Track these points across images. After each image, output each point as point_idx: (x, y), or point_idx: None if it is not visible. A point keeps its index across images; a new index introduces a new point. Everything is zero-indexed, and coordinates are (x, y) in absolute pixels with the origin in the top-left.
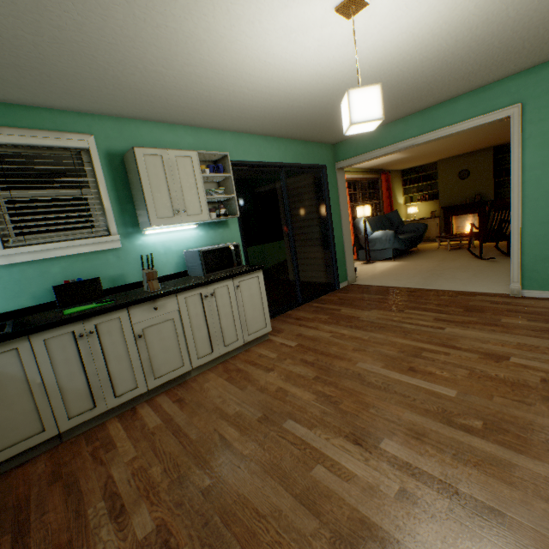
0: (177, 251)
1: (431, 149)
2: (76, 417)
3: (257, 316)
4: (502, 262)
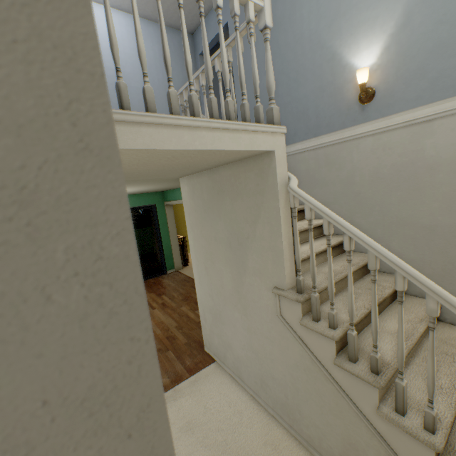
0: None
1: None
2: None
3: None
4: None
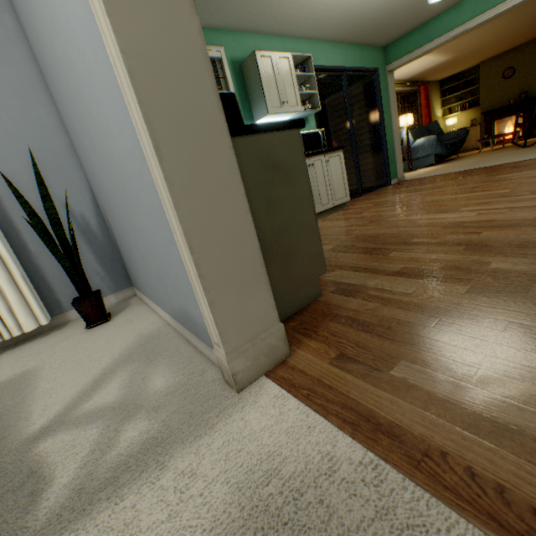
0: None
1: (476, 46)
2: None
3: (340, 187)
4: None
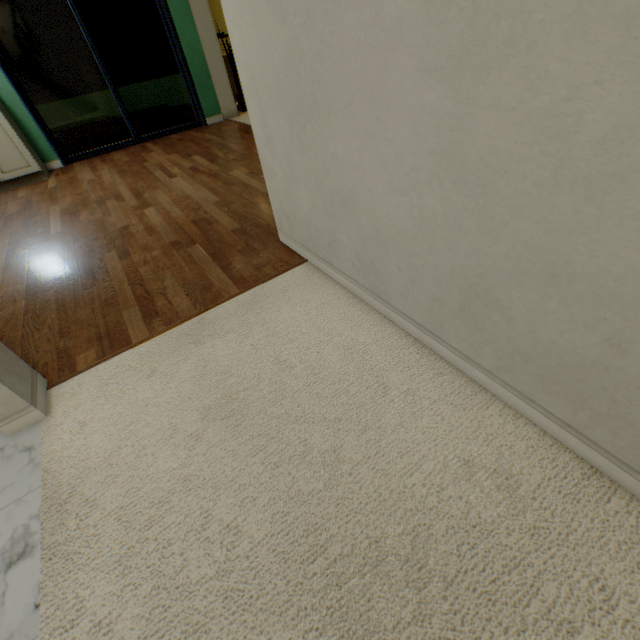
0: None
1: None
2: None
3: (10, 153)
4: None
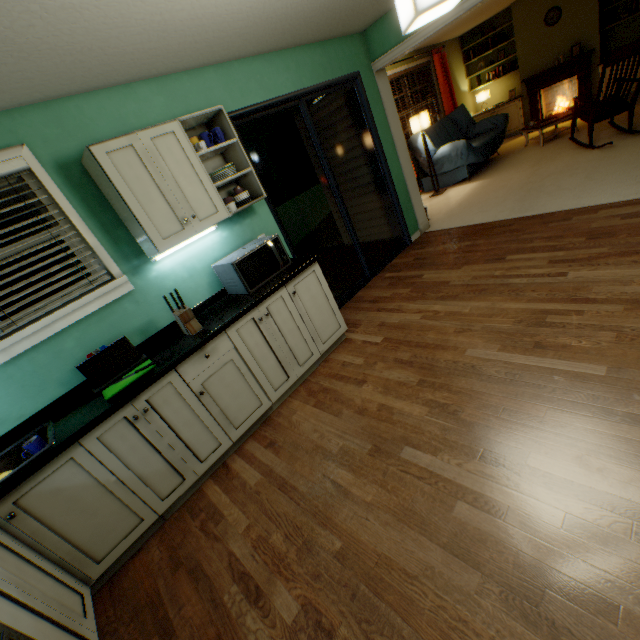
0: (203, 269)
1: None
2: (169, 496)
3: (327, 318)
4: (623, 147)
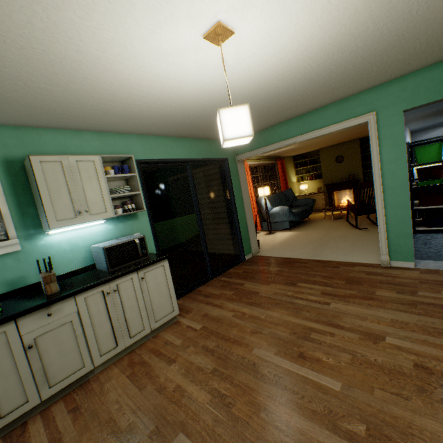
0: (84, 246)
1: (313, 141)
2: None
3: (164, 302)
4: (373, 231)
